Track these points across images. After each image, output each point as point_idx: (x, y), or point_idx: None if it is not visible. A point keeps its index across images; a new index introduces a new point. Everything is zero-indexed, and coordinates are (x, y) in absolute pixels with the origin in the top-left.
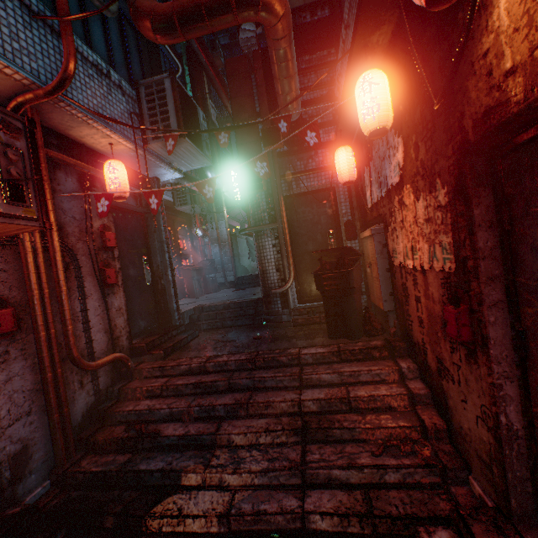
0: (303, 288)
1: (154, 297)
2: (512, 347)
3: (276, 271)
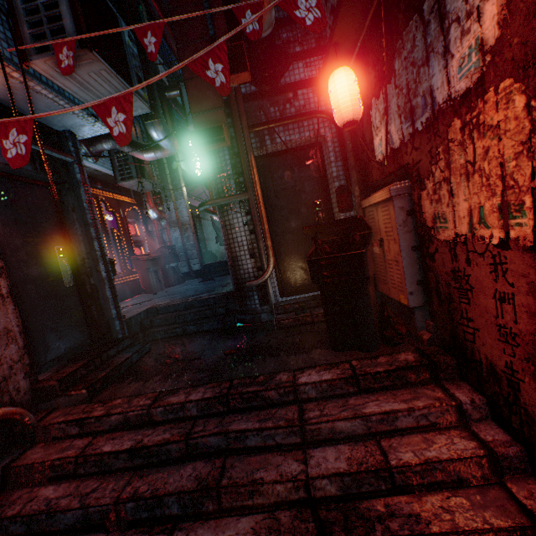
0: (286, 277)
1: (80, 303)
2: None
3: (249, 258)
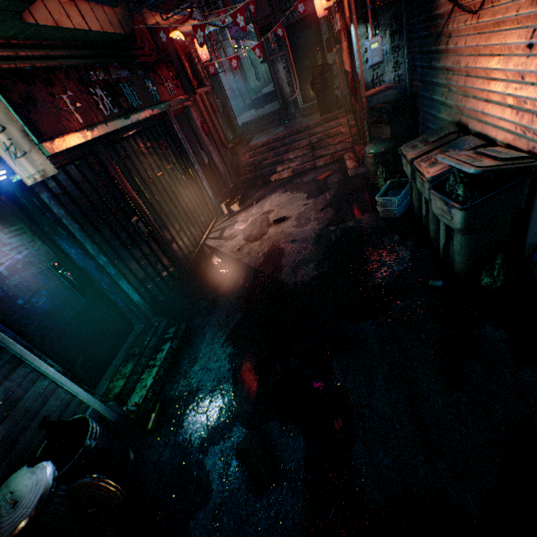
0: (305, 94)
1: (225, 120)
2: None
3: (288, 87)
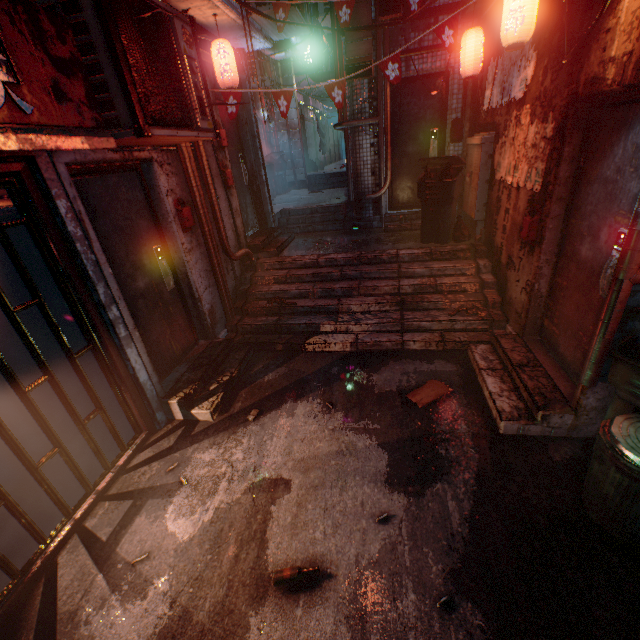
0: (396, 195)
1: (251, 199)
2: (556, 245)
3: (371, 176)
